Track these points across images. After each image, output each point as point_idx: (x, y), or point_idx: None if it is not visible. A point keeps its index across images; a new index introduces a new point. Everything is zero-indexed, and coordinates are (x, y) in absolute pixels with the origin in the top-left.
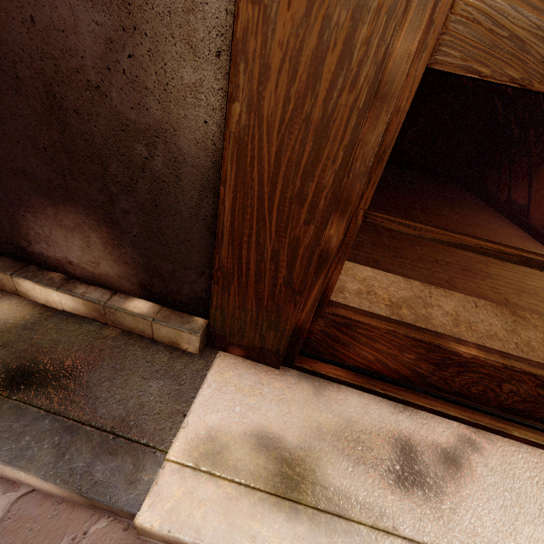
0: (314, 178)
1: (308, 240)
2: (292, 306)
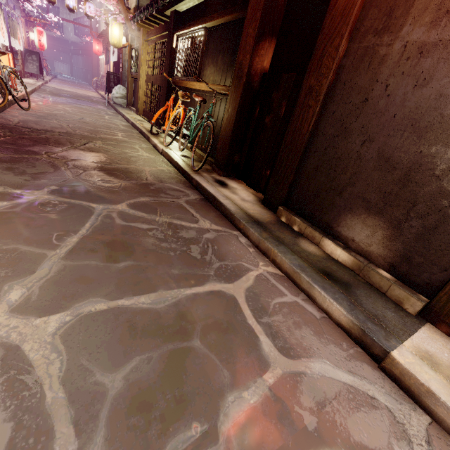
0: None
1: None
2: None
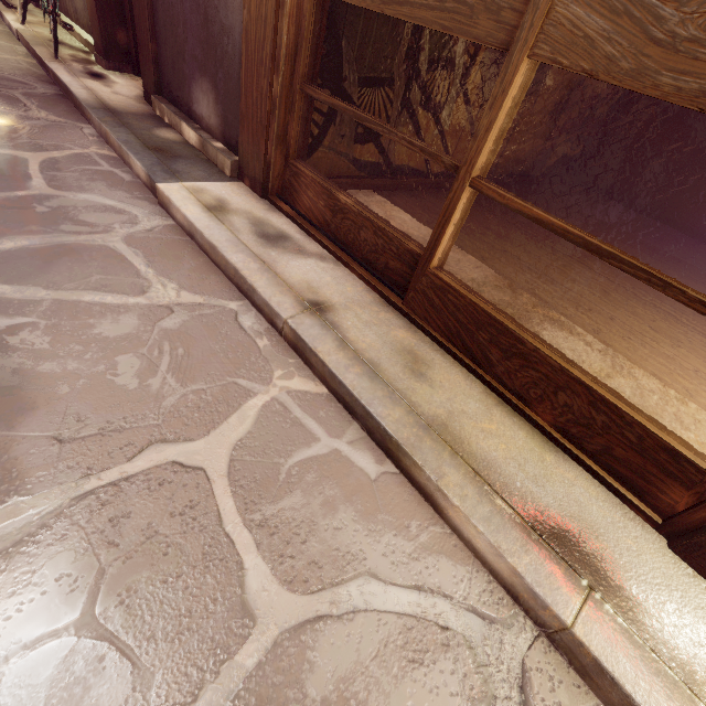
0: (265, 49)
1: (265, 89)
2: (263, 140)
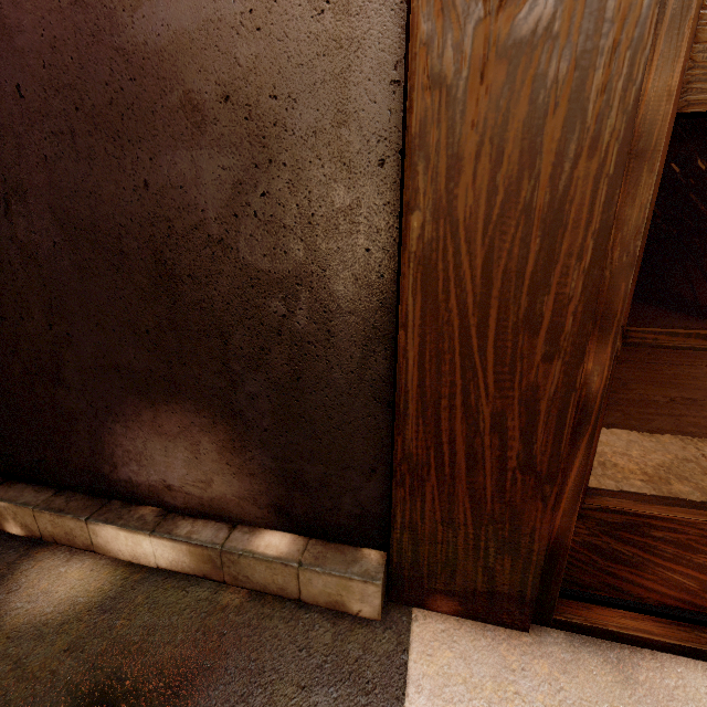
0: (551, 289)
1: (552, 387)
2: (539, 505)
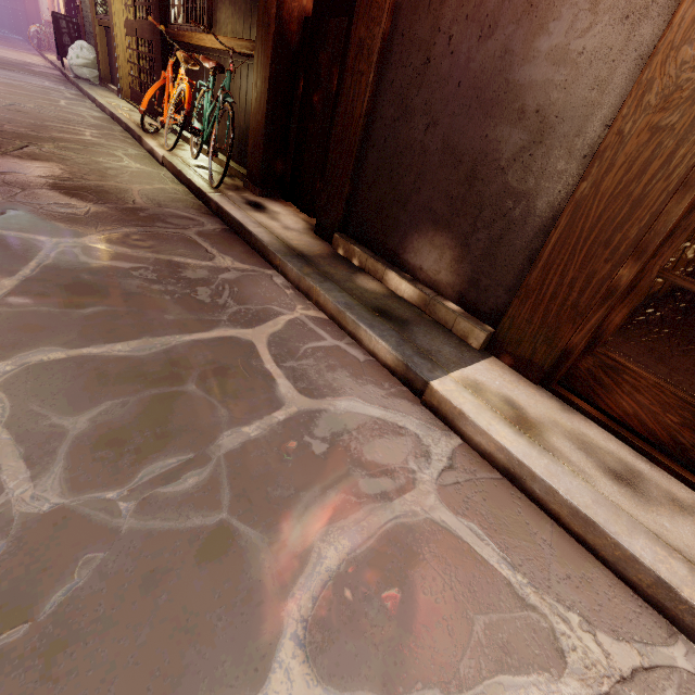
0: (622, 231)
1: (602, 274)
2: (571, 326)
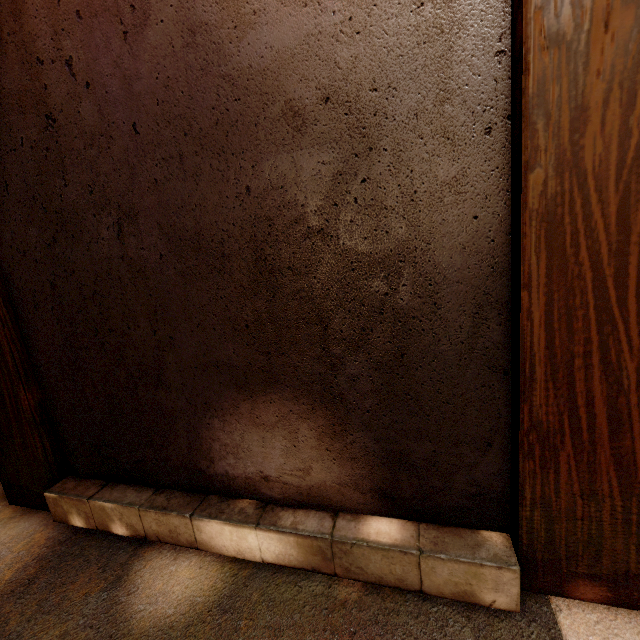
0: None
1: None
2: None
